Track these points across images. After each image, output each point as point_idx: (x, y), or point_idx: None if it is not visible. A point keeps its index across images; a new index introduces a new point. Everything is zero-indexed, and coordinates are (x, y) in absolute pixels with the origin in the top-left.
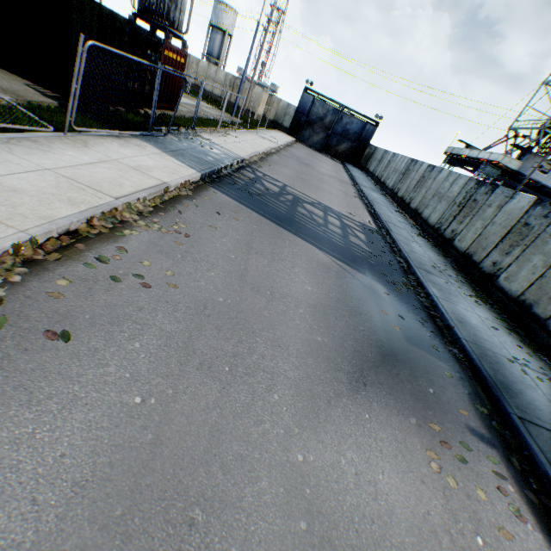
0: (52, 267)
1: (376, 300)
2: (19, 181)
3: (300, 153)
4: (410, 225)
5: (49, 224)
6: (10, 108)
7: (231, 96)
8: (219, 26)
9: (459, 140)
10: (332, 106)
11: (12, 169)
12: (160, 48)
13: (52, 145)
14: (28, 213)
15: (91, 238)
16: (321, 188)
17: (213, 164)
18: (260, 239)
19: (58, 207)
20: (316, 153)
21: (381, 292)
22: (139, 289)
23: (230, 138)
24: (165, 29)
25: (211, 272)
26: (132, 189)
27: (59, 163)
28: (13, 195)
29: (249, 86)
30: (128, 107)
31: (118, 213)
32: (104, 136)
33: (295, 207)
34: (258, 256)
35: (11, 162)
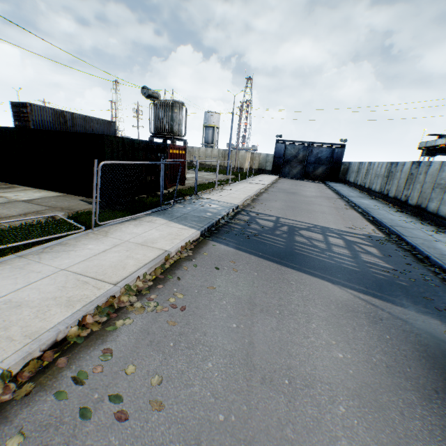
0: (13, 411)
1: (441, 350)
2: (29, 292)
3: (284, 186)
4: (419, 223)
5: (31, 343)
6: (60, 220)
7: (224, 162)
8: (210, 124)
9: (428, 134)
10: (301, 145)
11: (30, 279)
12: (166, 149)
13: (77, 243)
14: (17, 332)
15: (78, 345)
16: (312, 210)
17: (211, 219)
18: (263, 289)
19: (51, 315)
20: (298, 181)
21: (440, 331)
22: (110, 427)
23: (225, 191)
24: (171, 137)
25: (208, 361)
26: (133, 268)
27: (76, 259)
28: (14, 312)
29: (235, 152)
30: (149, 192)
31: (115, 300)
32: (124, 222)
33: (292, 238)
34: (264, 315)
35: (34, 272)
